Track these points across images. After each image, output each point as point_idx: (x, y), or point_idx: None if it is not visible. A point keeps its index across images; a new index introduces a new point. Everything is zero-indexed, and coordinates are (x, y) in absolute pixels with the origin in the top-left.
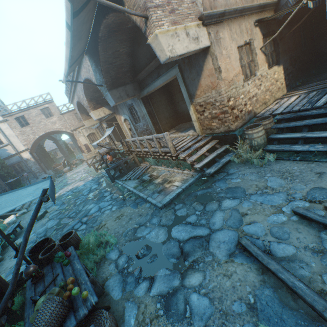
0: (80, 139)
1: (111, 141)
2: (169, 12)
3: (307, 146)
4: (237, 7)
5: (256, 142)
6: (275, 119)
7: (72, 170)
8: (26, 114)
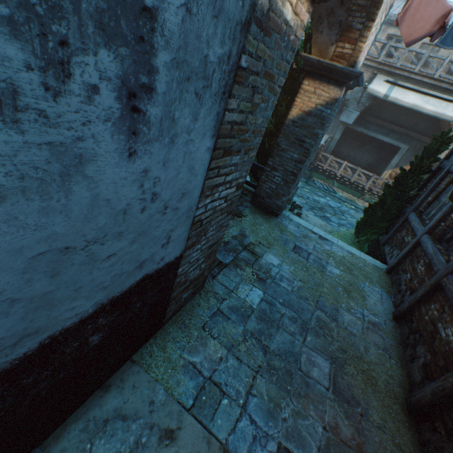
0: None
1: None
2: None
3: None
4: None
5: None
6: None
7: None
8: None
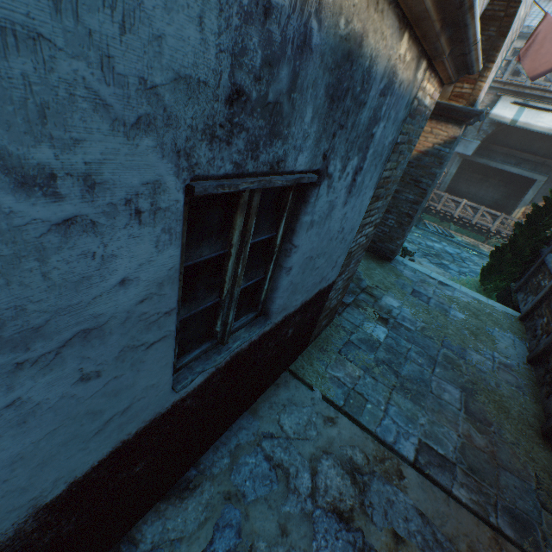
0: None
1: None
2: None
3: None
4: None
5: None
6: None
7: None
8: None
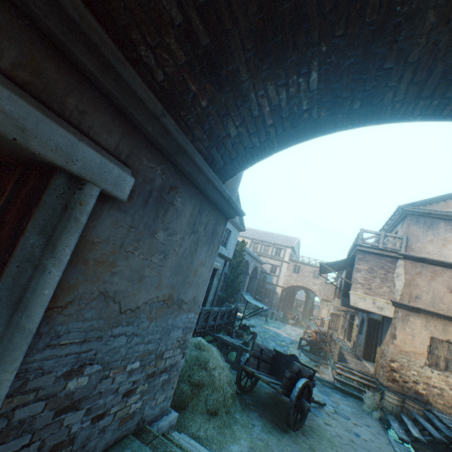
0: (323, 310)
1: (343, 334)
2: (366, 287)
3: (397, 426)
4: (438, 312)
5: (385, 403)
6: (421, 410)
7: (293, 326)
8: (303, 266)
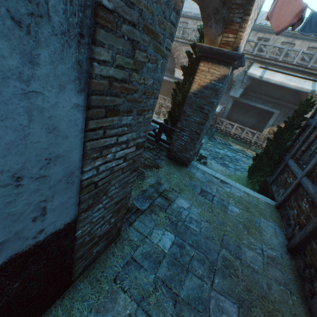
0: None
1: None
2: None
3: None
4: None
5: None
6: None
7: None
8: None
